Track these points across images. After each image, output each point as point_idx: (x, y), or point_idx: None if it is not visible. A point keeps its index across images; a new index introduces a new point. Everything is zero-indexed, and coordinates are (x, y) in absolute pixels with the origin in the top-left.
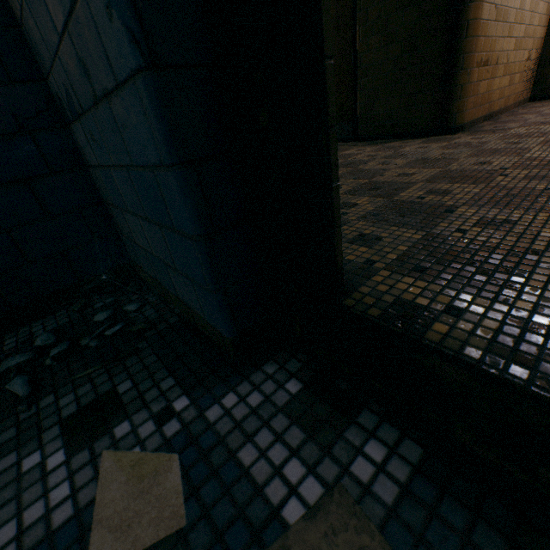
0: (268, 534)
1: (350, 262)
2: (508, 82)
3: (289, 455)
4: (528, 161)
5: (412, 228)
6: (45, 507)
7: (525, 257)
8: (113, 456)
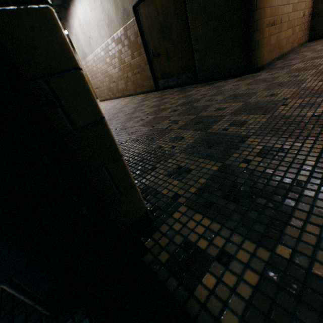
0: None
1: (163, 196)
2: (291, 33)
3: None
4: (303, 91)
5: (214, 159)
6: None
7: (291, 189)
8: None
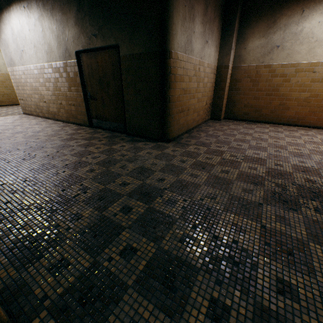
0: None
1: (35, 296)
2: (197, 115)
3: None
4: (178, 183)
5: (92, 252)
6: None
7: (120, 293)
8: None
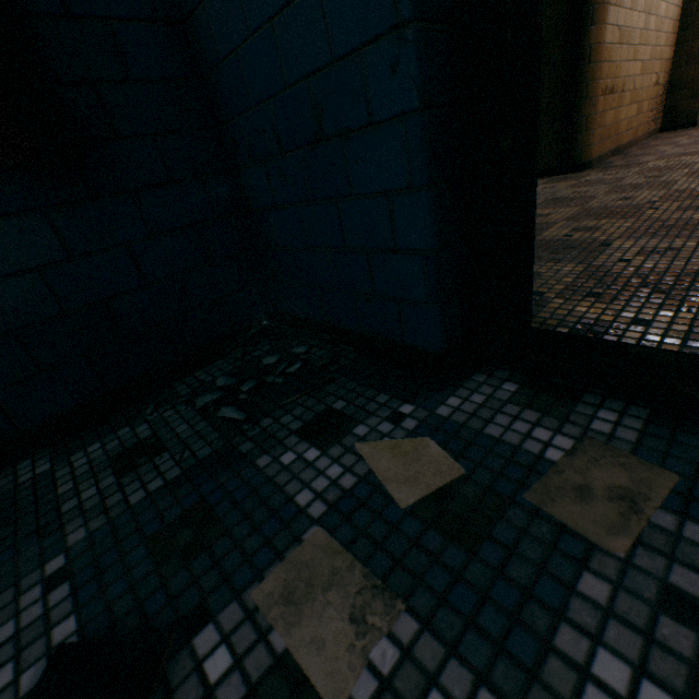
0: (539, 468)
1: None
2: (636, 111)
3: (531, 427)
4: (677, 194)
5: (570, 262)
6: (328, 480)
7: (698, 276)
8: (367, 446)
